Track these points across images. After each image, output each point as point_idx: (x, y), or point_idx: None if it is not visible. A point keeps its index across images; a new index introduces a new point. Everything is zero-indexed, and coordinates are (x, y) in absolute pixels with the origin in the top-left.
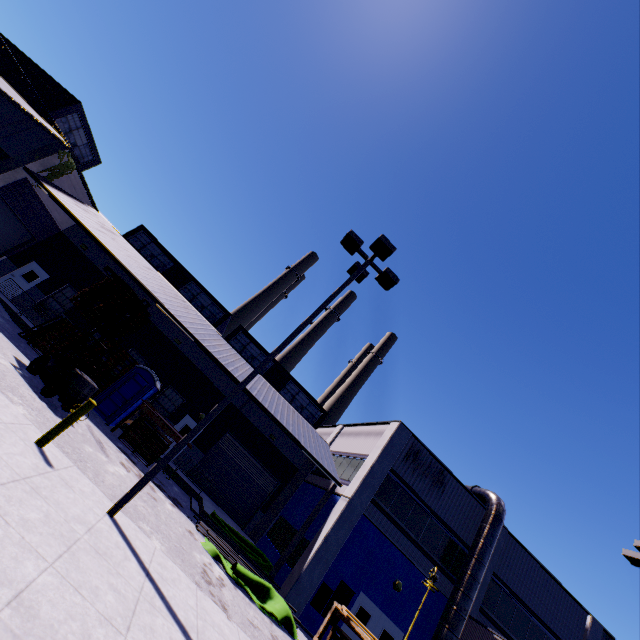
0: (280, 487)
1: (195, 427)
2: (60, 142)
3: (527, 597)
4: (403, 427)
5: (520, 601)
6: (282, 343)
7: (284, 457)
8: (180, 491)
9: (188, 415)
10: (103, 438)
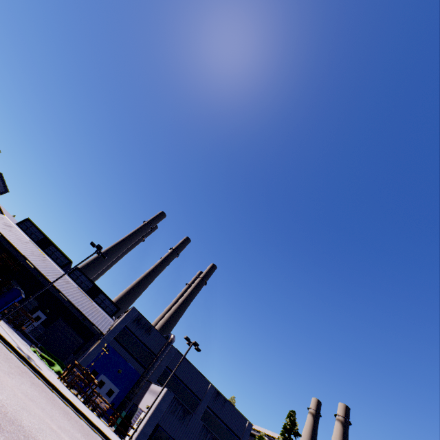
0: (84, 343)
1: (26, 300)
2: None
3: (182, 376)
4: (134, 308)
5: (178, 378)
6: (59, 277)
7: (89, 329)
8: (28, 341)
9: (40, 311)
10: None
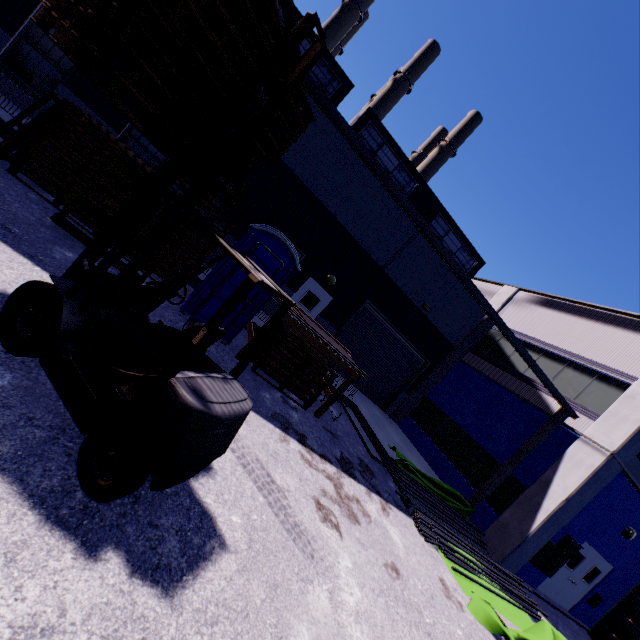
0: (429, 367)
1: None
2: None
3: None
4: None
5: None
6: None
7: (438, 333)
8: (334, 408)
9: (310, 278)
10: (254, 433)
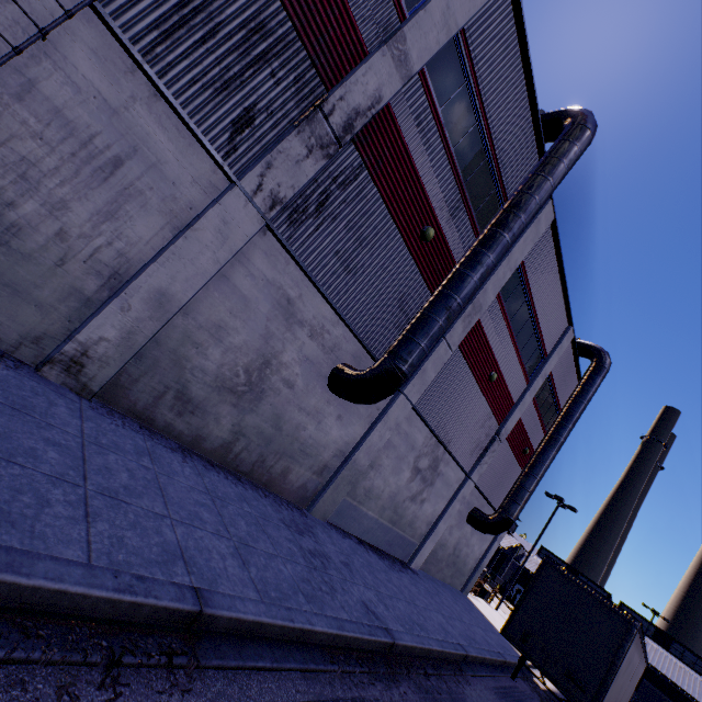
0: None
1: None
2: (518, 544)
3: None
4: None
5: None
6: None
7: (689, 700)
8: None
9: None
10: None
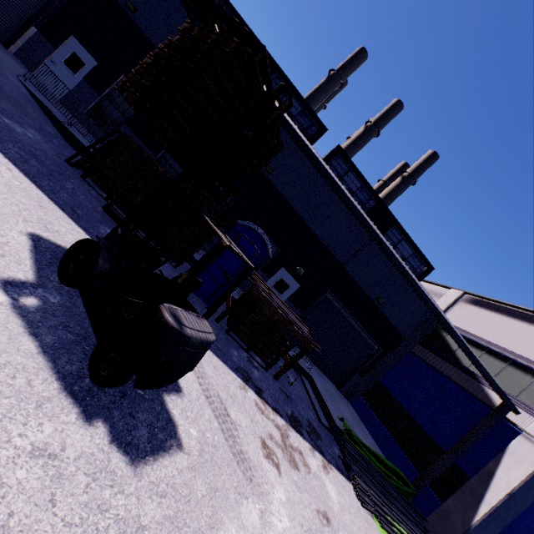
0: (381, 354)
1: None
2: None
3: None
4: None
5: None
6: None
7: (389, 324)
8: (293, 376)
9: (283, 268)
10: (219, 376)
